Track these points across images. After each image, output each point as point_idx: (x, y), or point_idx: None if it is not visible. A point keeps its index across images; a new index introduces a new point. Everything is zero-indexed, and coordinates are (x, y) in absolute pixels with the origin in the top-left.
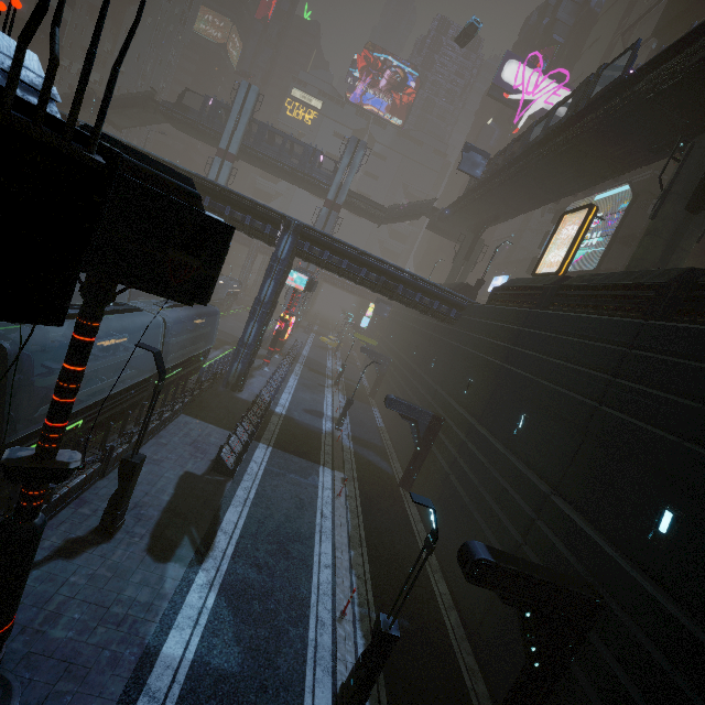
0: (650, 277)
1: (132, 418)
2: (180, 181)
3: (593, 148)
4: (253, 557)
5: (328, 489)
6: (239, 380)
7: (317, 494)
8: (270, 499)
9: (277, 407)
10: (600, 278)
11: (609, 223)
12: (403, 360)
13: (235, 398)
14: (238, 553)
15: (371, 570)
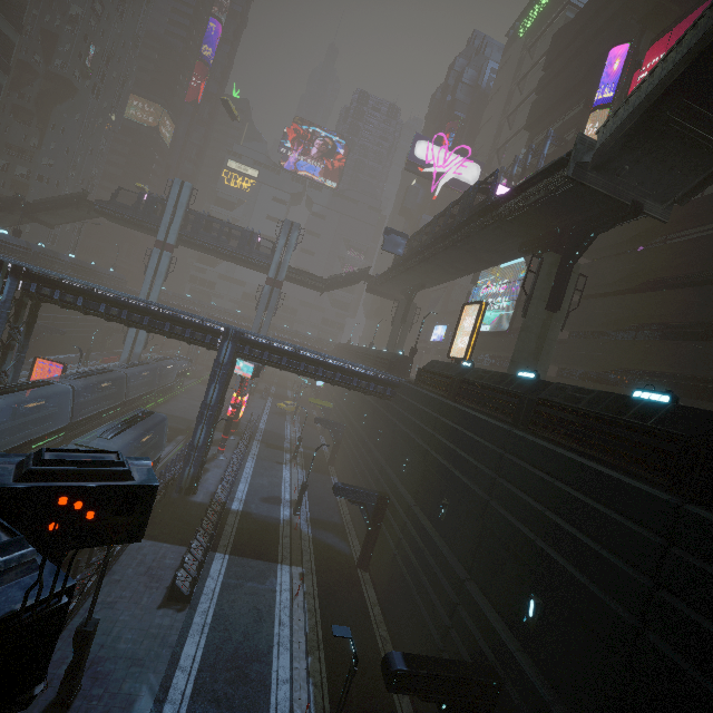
0: (516, 384)
1: (82, 551)
2: (114, 466)
3: (481, 245)
4: (212, 691)
5: (286, 590)
6: (192, 483)
7: (275, 599)
8: (228, 618)
9: (233, 502)
10: (488, 376)
11: (513, 289)
12: (355, 429)
13: (189, 503)
14: (197, 690)
15: (328, 673)
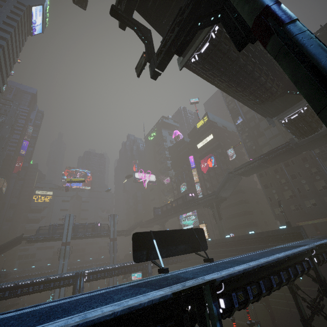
0: (230, 239)
1: None
2: None
3: (192, 208)
4: None
5: None
6: None
7: None
8: None
9: None
10: (221, 240)
11: (194, 213)
12: None
13: None
14: None
15: None
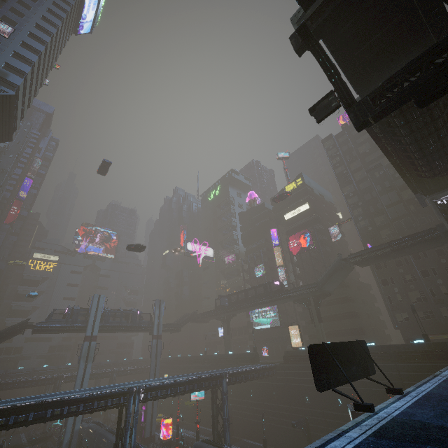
0: None
1: None
2: None
3: (278, 301)
4: None
5: None
6: None
7: None
8: None
9: None
10: None
11: (274, 308)
12: (246, 402)
13: None
14: None
15: None
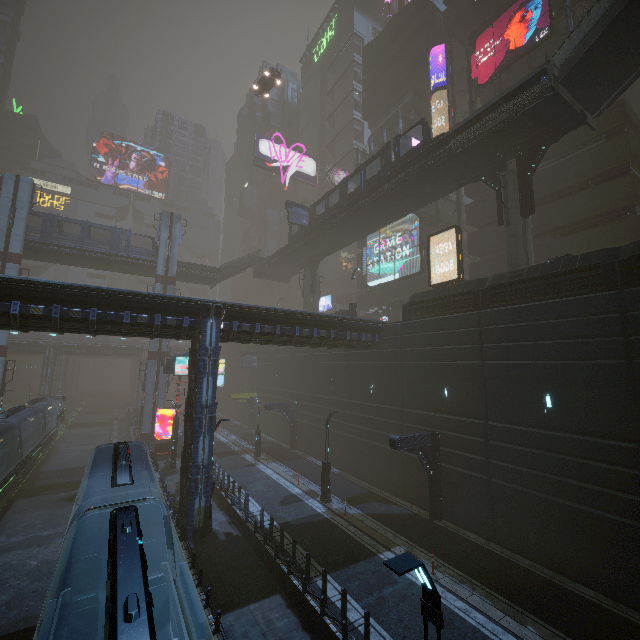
0: (579, 261)
1: None
2: None
3: (413, 189)
4: None
5: None
6: (207, 518)
7: None
8: None
9: (259, 520)
10: (526, 272)
11: (411, 238)
12: (319, 398)
13: (216, 544)
14: None
15: (561, 630)
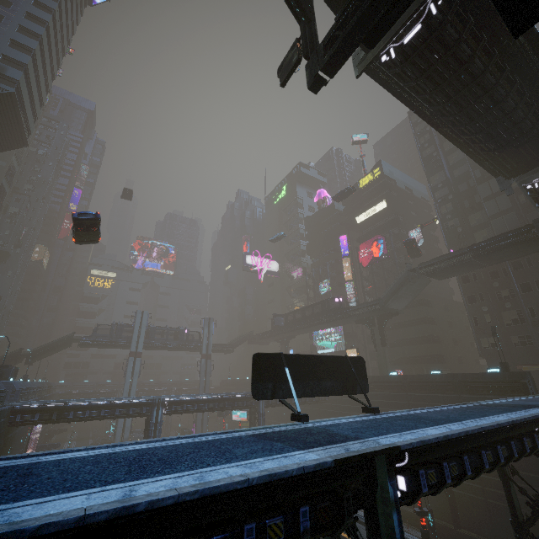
0: (396, 378)
1: None
2: None
3: (337, 322)
4: None
5: None
6: None
7: None
8: None
9: None
10: (382, 378)
11: (339, 330)
12: None
13: None
14: None
15: None
